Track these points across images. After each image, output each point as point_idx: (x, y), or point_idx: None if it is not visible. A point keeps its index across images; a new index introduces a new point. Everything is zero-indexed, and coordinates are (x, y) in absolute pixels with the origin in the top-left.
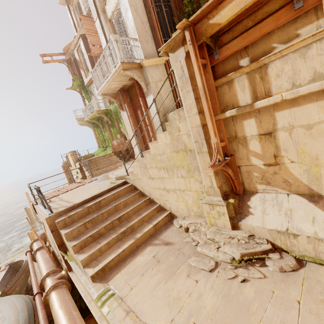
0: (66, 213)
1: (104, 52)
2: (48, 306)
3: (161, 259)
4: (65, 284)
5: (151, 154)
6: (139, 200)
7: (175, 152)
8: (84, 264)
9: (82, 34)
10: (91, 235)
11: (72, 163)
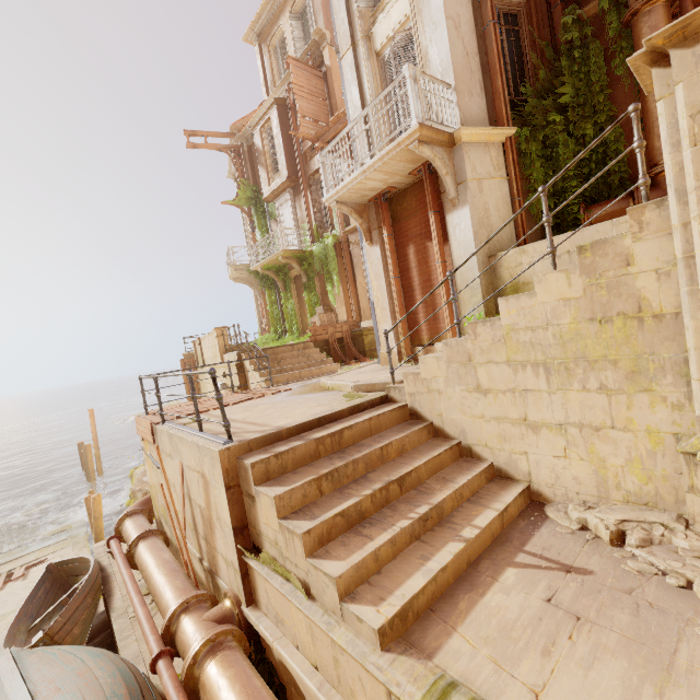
0: (263, 448)
1: (372, 106)
2: (193, 696)
3: (584, 614)
4: (237, 641)
5: (500, 327)
6: (432, 444)
7: (596, 320)
8: (343, 588)
9: (280, 98)
10: (343, 510)
11: (212, 354)
